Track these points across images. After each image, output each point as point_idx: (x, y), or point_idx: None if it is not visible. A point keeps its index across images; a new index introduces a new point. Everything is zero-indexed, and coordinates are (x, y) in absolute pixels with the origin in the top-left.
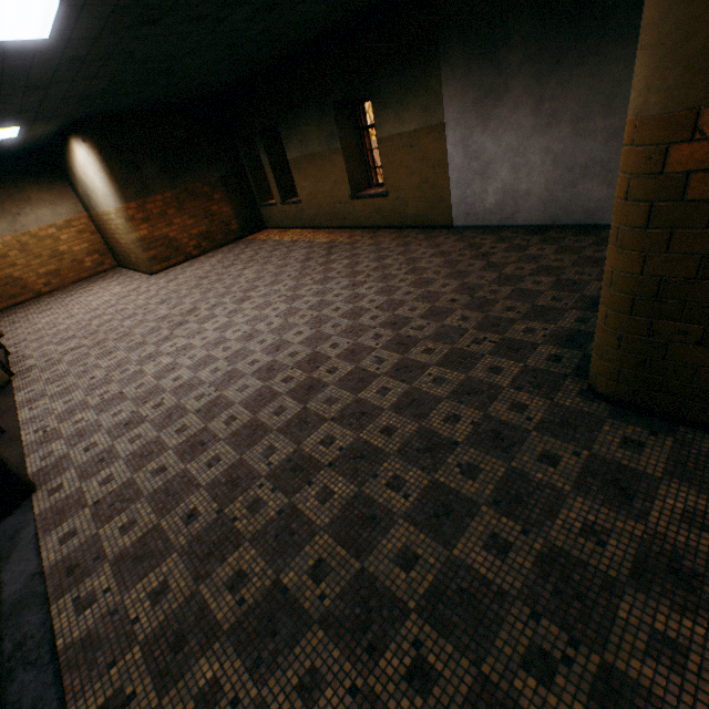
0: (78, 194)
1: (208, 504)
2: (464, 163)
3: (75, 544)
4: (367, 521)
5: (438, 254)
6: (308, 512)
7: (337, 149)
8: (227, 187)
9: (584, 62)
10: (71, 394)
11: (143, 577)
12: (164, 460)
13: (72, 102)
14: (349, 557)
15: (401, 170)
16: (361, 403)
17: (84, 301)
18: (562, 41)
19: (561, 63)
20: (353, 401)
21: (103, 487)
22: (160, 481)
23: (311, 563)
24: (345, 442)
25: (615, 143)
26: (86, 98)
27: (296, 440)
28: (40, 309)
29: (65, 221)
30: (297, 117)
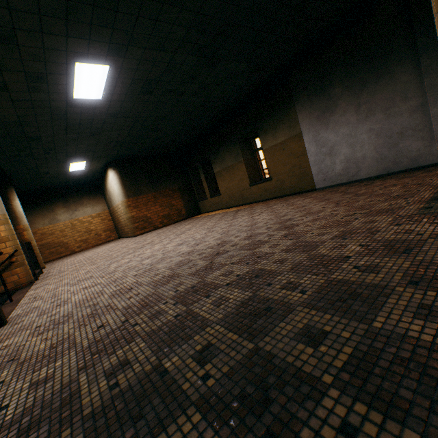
0: (106, 200)
1: (118, 318)
2: (317, 150)
3: (4, 352)
4: (261, 312)
5: (307, 198)
6: (202, 313)
7: (241, 160)
8: (181, 192)
9: (381, 79)
10: (62, 281)
11: (36, 371)
12: (99, 299)
13: (111, 146)
14: (241, 340)
15: (278, 163)
16: (256, 253)
17: (94, 251)
18: (364, 74)
19: (366, 84)
20: (250, 253)
21: (48, 318)
22: (89, 310)
23: (198, 348)
24: (241, 272)
25: (417, 114)
26: (117, 144)
27: (201, 277)
28: (70, 257)
29: (97, 213)
30: (219, 150)
